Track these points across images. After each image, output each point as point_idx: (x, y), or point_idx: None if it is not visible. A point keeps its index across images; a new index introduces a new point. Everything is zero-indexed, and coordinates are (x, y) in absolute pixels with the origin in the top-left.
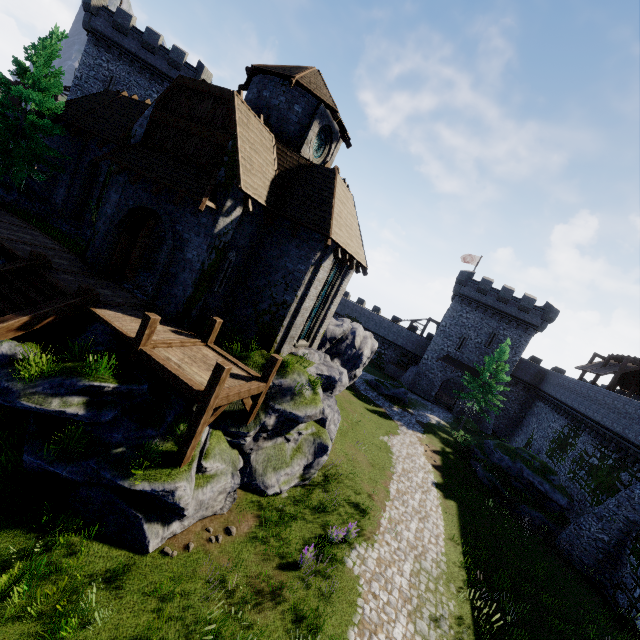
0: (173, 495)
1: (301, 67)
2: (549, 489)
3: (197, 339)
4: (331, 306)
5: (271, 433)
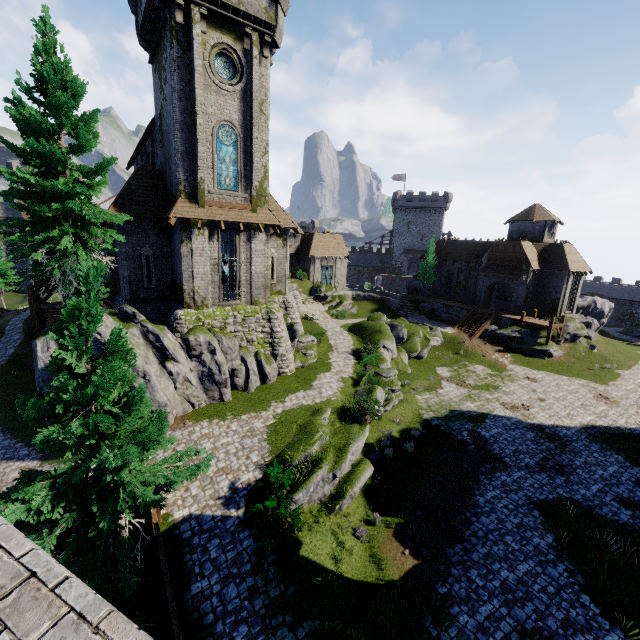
0: (549, 351)
1: (530, 207)
2: None
3: (531, 317)
4: (577, 293)
5: (568, 341)
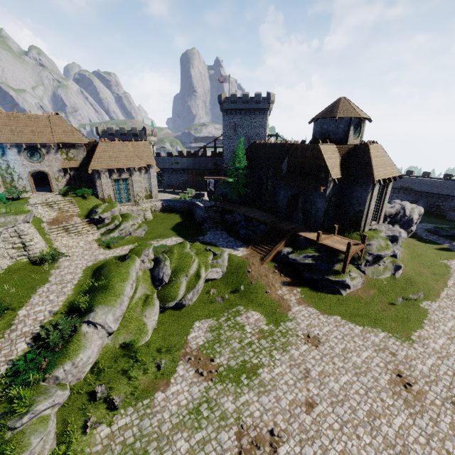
0: (345, 282)
1: (335, 102)
2: None
3: (331, 234)
4: (384, 201)
5: (371, 263)
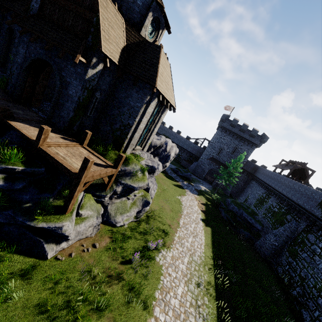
0: (61, 229)
1: None
2: (254, 222)
3: (76, 143)
4: (155, 128)
5: (119, 195)
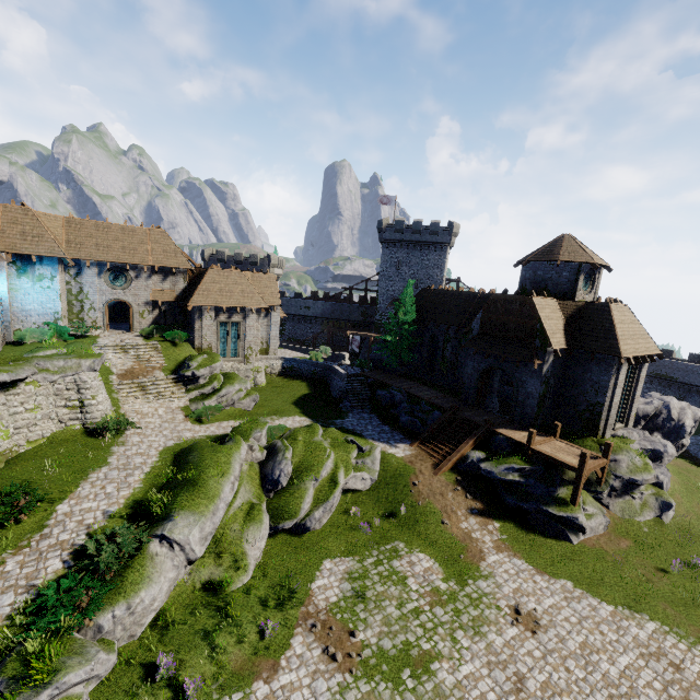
0: (577, 520)
1: (555, 240)
2: None
3: (549, 437)
4: (635, 392)
5: (619, 492)
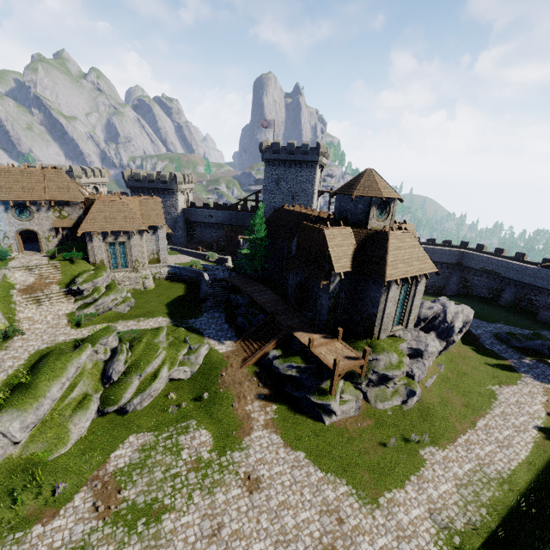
0: (330, 406)
1: (360, 174)
2: None
3: (333, 339)
4: (413, 302)
5: (376, 383)
